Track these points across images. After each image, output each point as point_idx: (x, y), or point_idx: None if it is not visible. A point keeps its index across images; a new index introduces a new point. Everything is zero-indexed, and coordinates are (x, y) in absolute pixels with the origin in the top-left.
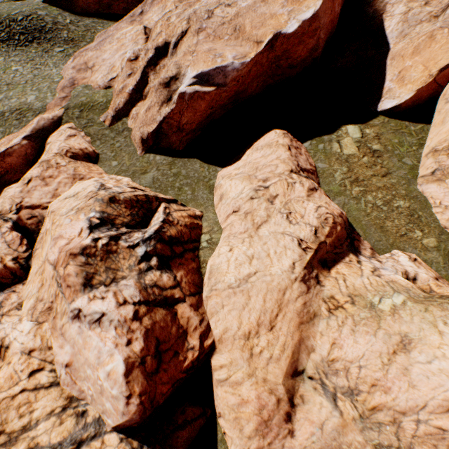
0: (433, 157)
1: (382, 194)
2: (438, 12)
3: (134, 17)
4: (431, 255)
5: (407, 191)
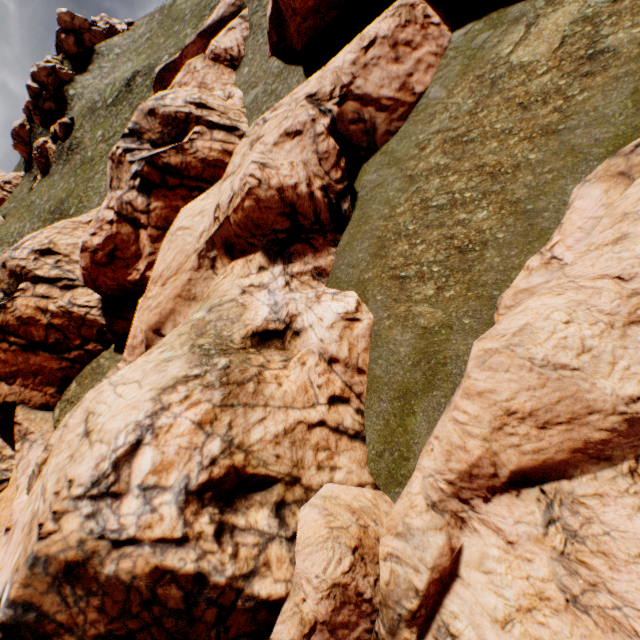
0: None
1: (465, 184)
2: None
3: None
4: (399, 335)
5: (530, 193)
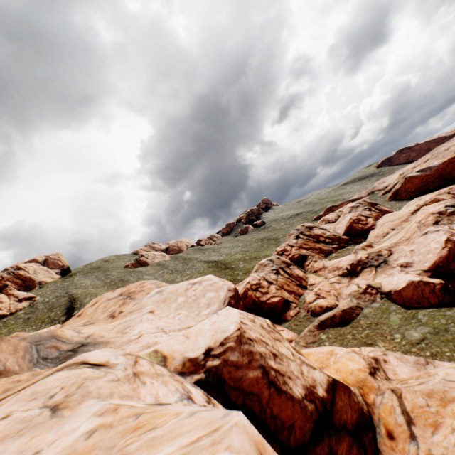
0: None
1: None
2: None
3: None
4: None
5: None
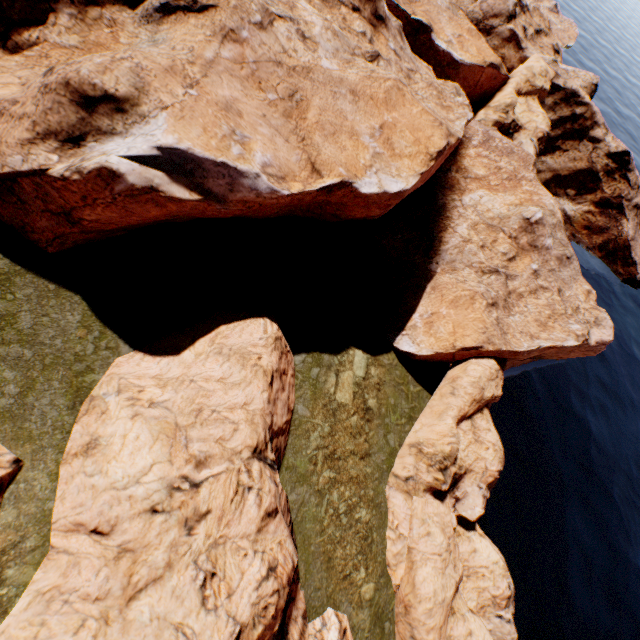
0: (416, 458)
1: (350, 492)
2: (486, 268)
3: None
4: (363, 614)
5: (375, 493)
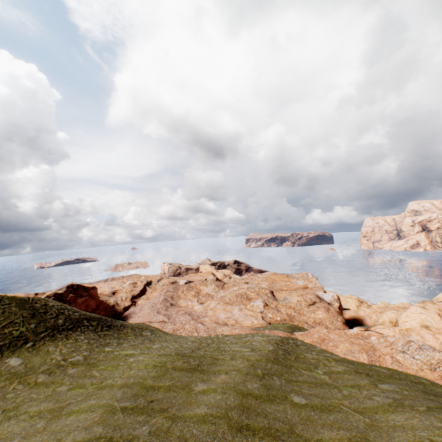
0: (361, 306)
1: None
2: None
3: (171, 306)
4: None
5: None
